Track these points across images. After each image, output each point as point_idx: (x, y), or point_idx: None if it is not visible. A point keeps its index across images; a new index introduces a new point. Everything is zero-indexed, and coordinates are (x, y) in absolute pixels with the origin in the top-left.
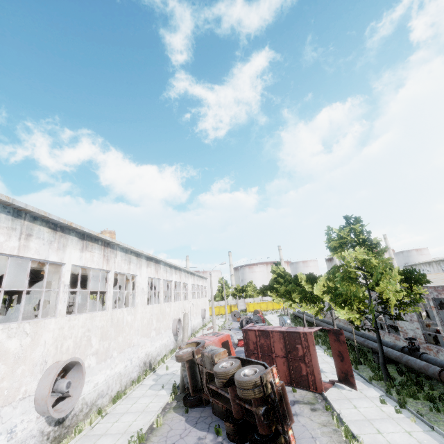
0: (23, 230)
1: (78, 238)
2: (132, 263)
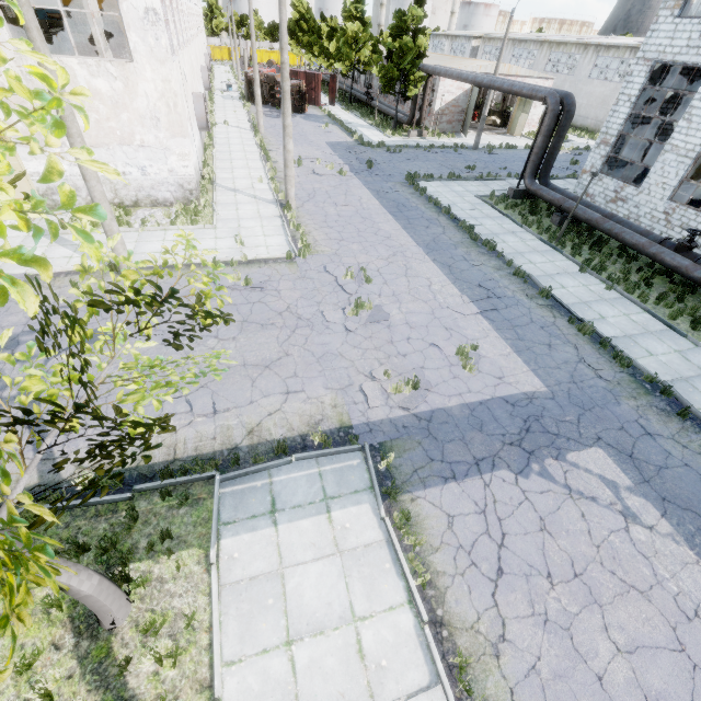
0: None
1: None
2: None
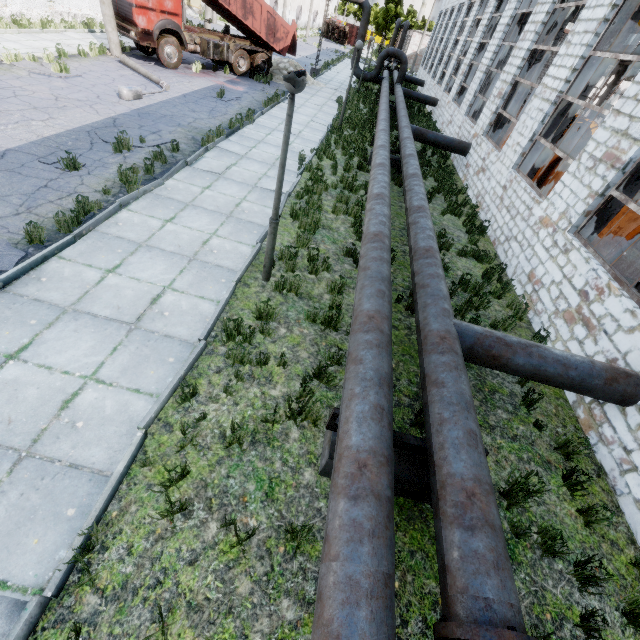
0: None
1: None
2: None
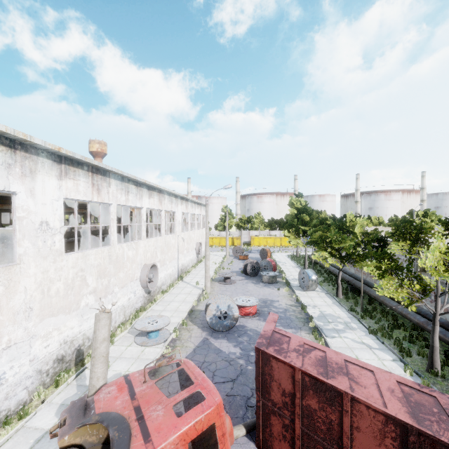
0: None
1: None
2: None
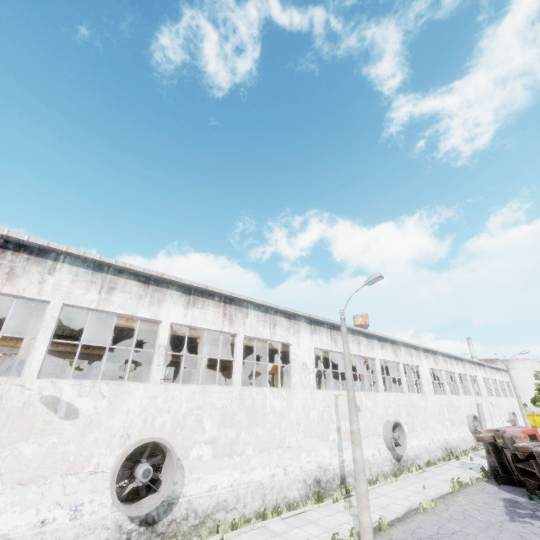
0: (357, 341)
1: (377, 341)
2: (413, 356)
